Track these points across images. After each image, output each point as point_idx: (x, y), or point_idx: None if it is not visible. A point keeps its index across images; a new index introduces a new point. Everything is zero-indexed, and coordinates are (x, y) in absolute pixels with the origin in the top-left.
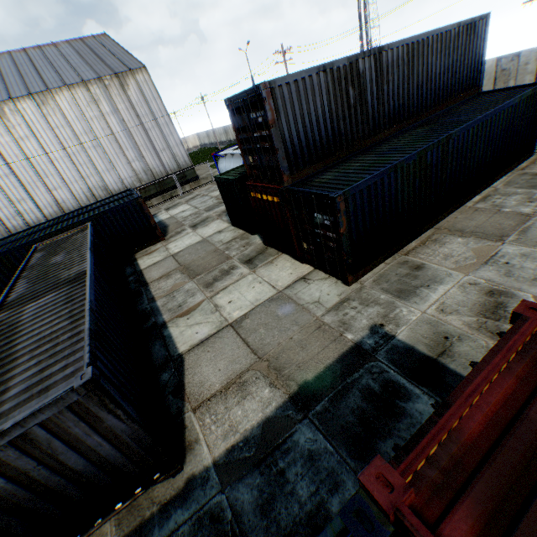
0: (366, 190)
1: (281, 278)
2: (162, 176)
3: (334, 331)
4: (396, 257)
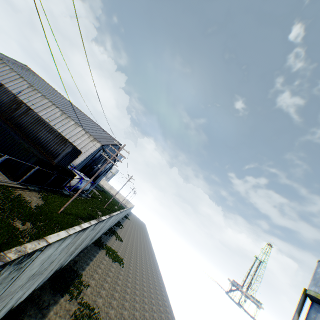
0: None
1: None
2: None
3: None
4: None
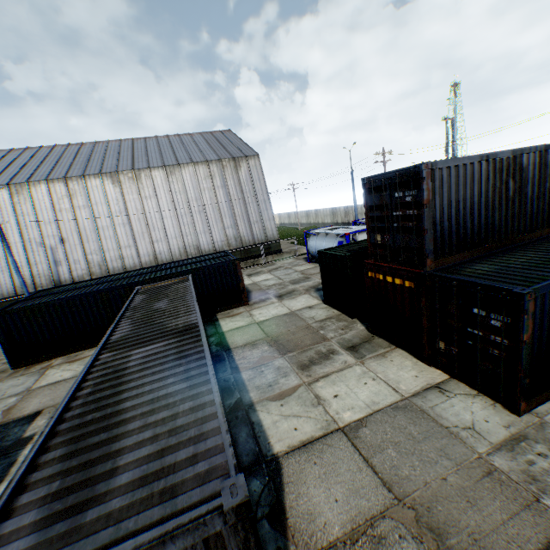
0: None
1: (403, 379)
2: (249, 244)
3: (519, 486)
4: None
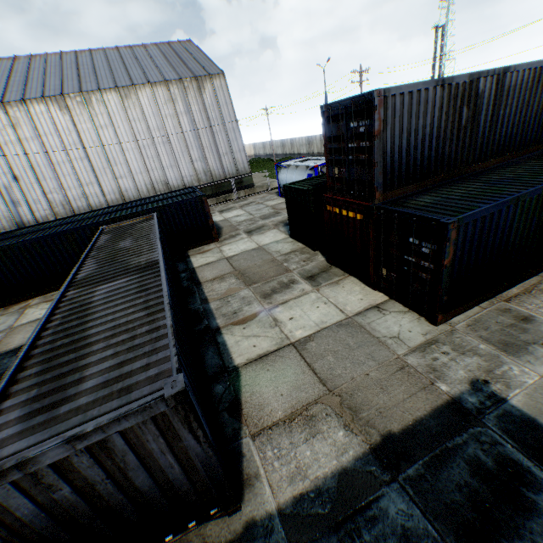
0: (480, 220)
1: (350, 302)
2: (220, 179)
3: (422, 376)
4: (493, 302)
